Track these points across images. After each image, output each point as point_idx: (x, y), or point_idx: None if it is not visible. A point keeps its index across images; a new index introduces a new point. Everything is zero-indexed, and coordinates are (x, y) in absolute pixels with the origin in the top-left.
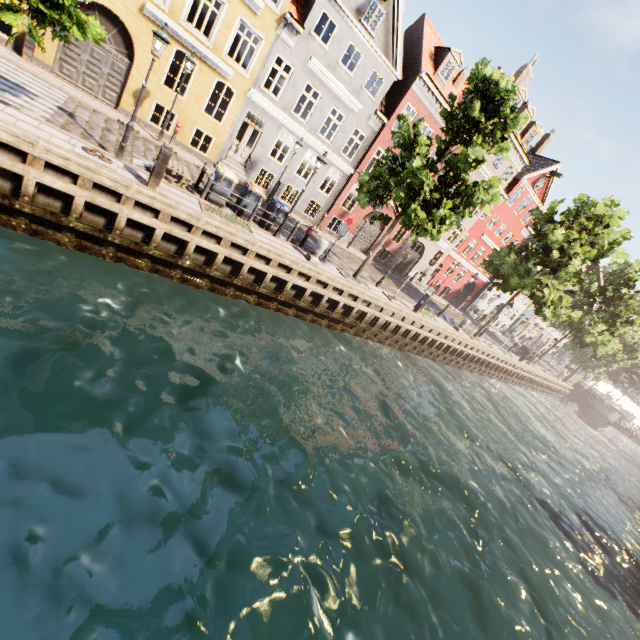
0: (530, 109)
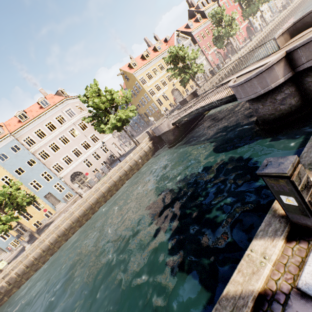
0: (203, 0)
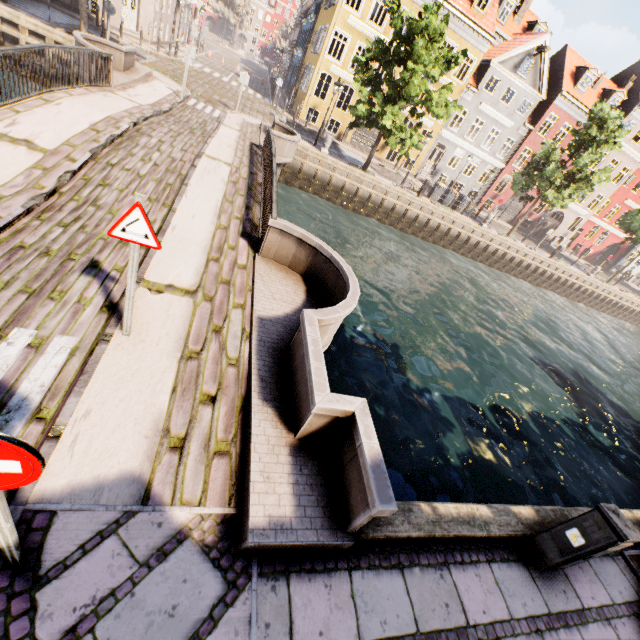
0: None
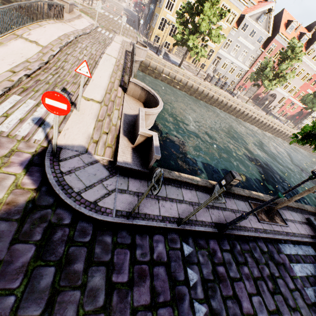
0: None
